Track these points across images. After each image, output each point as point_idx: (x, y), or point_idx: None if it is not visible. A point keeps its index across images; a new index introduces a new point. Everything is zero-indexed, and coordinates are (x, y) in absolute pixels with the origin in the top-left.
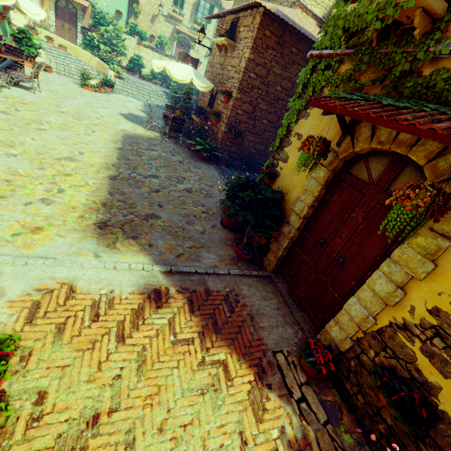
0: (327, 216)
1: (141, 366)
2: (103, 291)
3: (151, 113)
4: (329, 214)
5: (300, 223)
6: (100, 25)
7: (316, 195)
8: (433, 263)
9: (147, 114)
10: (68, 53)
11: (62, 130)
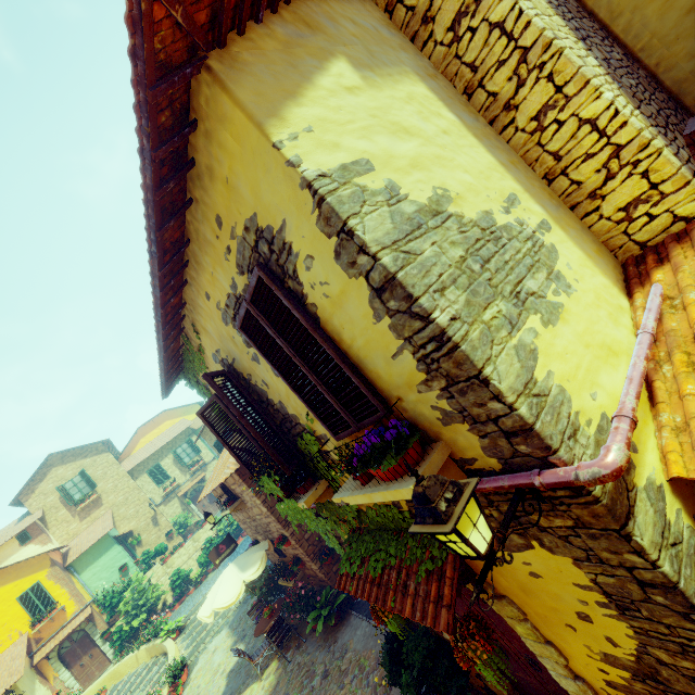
0: None
1: None
2: None
3: (244, 628)
4: None
5: None
6: (116, 605)
7: None
8: (548, 645)
9: (242, 639)
10: (111, 690)
11: None
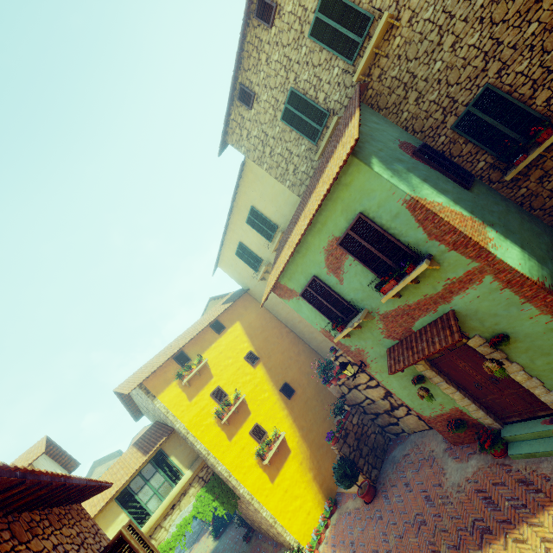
0: None
1: None
2: None
3: None
4: None
5: None
6: None
7: None
8: None
9: None
10: None
11: None
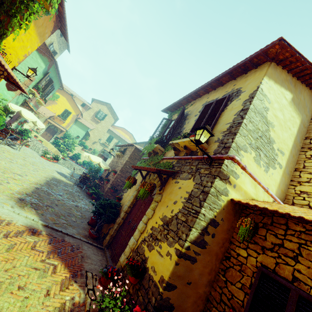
0: (134, 210)
1: (10, 248)
2: (7, 218)
3: (74, 176)
4: (135, 209)
5: (124, 215)
6: (66, 138)
7: (131, 201)
8: (153, 211)
9: (71, 176)
10: (42, 144)
11: (22, 165)
